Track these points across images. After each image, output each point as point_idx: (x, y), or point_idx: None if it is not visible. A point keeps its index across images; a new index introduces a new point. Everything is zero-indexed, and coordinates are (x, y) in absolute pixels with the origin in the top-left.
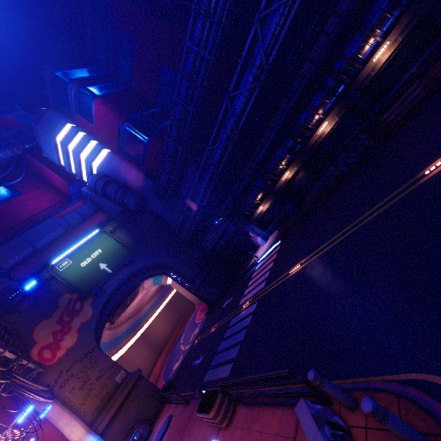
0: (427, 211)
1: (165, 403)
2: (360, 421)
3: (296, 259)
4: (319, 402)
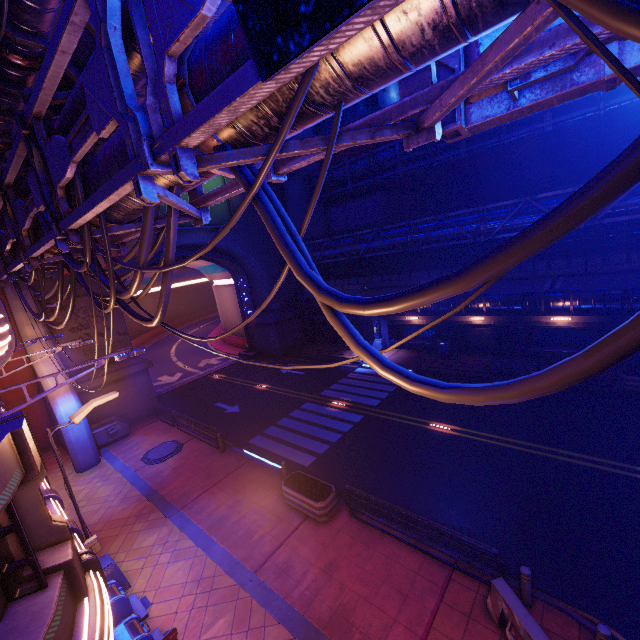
0: (639, 508)
1: (154, 416)
2: (534, 618)
3: (442, 417)
4: (485, 580)
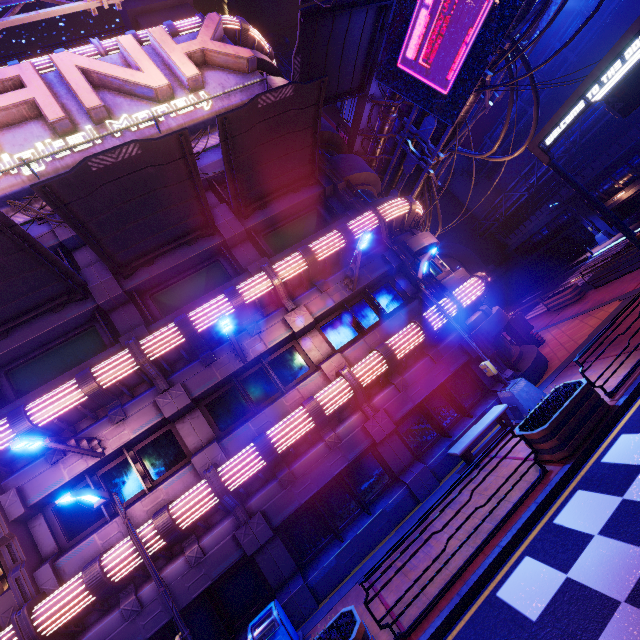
0: None
1: None
2: None
3: None
4: None
